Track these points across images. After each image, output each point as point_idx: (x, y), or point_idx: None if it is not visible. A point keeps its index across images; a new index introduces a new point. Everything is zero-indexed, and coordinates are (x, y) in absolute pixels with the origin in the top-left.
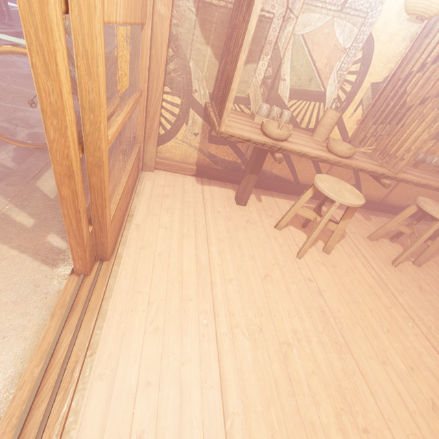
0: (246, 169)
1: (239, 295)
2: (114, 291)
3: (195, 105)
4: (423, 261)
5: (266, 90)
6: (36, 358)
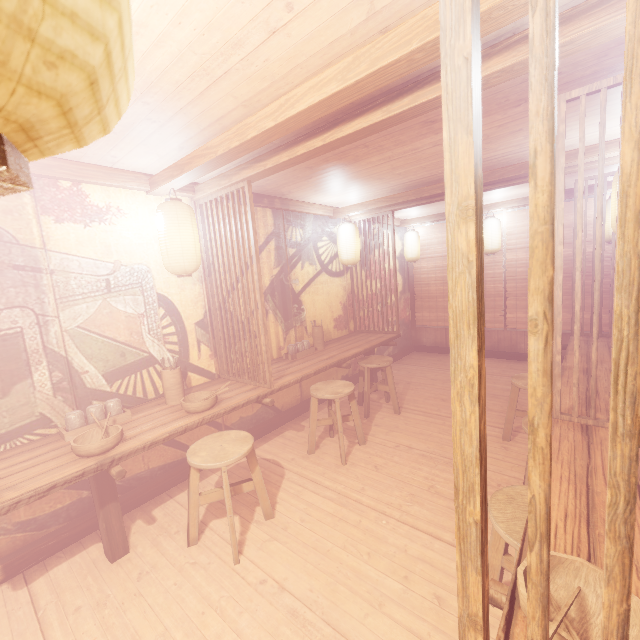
0: (95, 505)
1: None
2: None
3: None
4: (363, 436)
5: (68, 394)
6: None
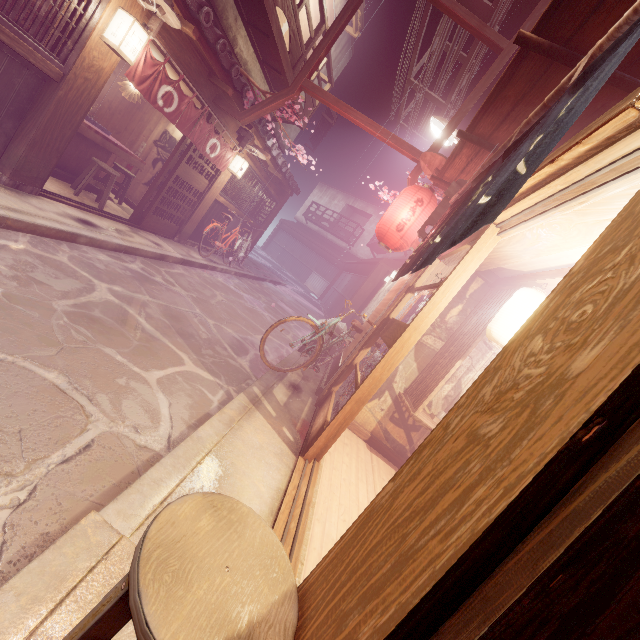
0: None
1: None
2: (320, 482)
3: (391, 390)
4: None
5: (446, 403)
6: (292, 486)
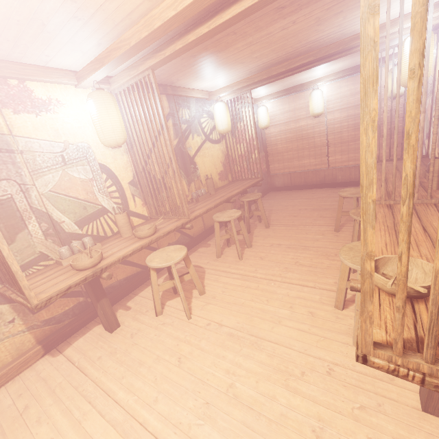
0: (92, 301)
1: (172, 402)
2: None
3: None
4: (250, 243)
5: (54, 238)
6: None
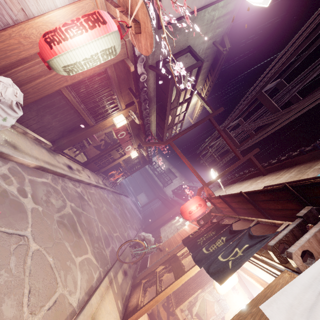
0: None
1: None
2: None
3: None
4: None
5: (189, 305)
6: None
